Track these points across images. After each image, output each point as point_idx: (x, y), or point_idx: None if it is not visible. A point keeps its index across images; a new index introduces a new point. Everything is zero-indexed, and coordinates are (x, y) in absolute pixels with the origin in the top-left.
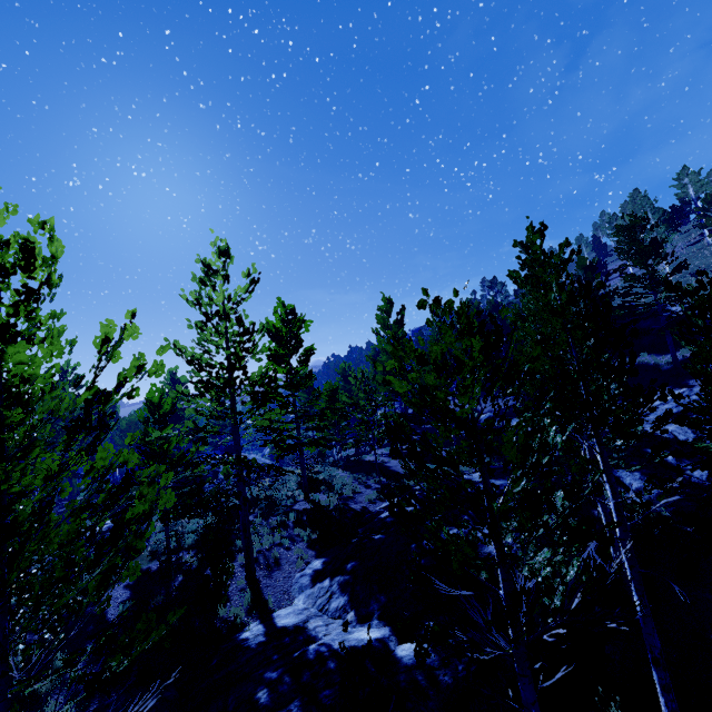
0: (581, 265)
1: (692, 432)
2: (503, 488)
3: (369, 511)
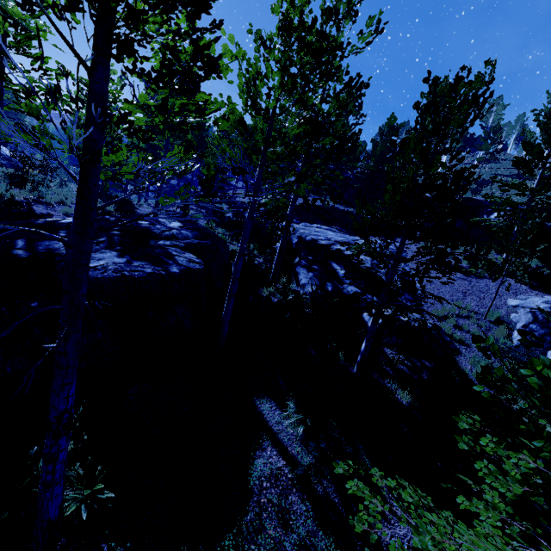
0: (390, 123)
1: (371, 264)
2: (179, 236)
3: (50, 218)
